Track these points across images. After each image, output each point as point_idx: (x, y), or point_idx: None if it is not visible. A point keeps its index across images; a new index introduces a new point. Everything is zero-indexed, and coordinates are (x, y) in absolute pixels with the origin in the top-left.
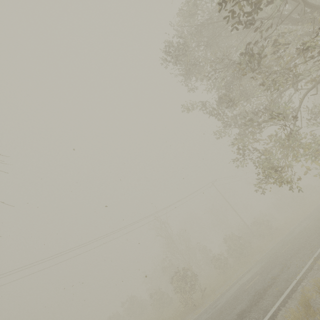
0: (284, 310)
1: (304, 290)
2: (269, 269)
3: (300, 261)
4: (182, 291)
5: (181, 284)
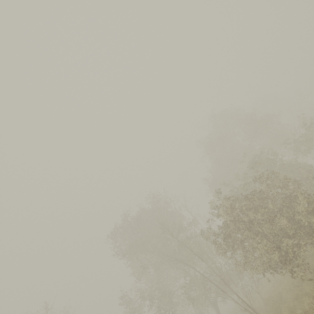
0: None
1: None
2: None
3: None
4: None
5: None
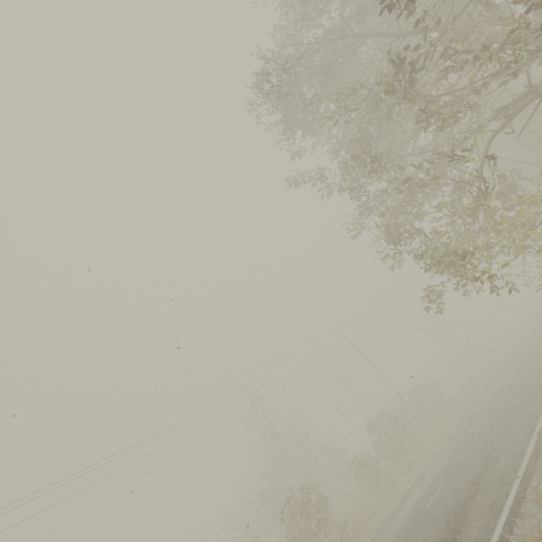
0: (515, 541)
1: (541, 496)
2: (461, 467)
3: (513, 443)
4: (302, 536)
5: (300, 520)
